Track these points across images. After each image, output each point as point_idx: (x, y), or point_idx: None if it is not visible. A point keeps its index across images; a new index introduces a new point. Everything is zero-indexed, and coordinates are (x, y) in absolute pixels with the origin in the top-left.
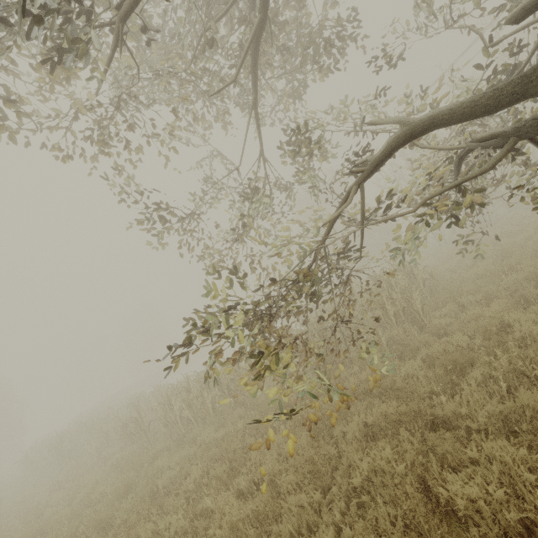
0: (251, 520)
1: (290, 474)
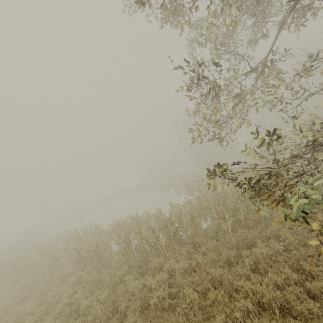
0: None
1: (317, 303)
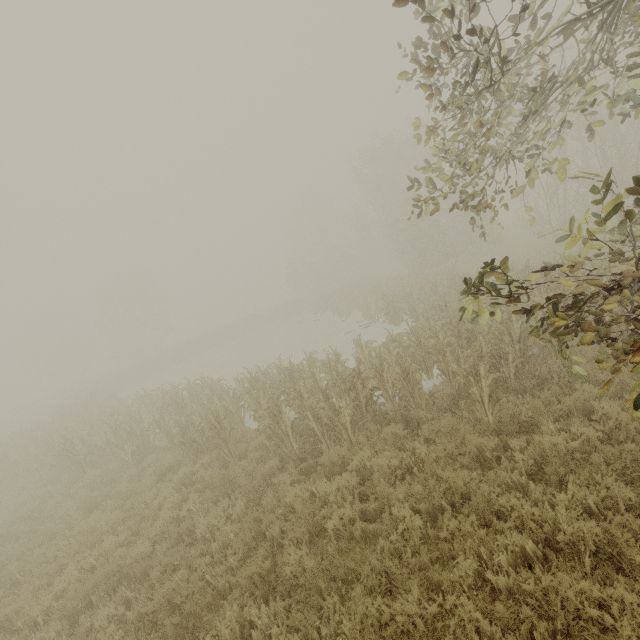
0: (633, 618)
1: None
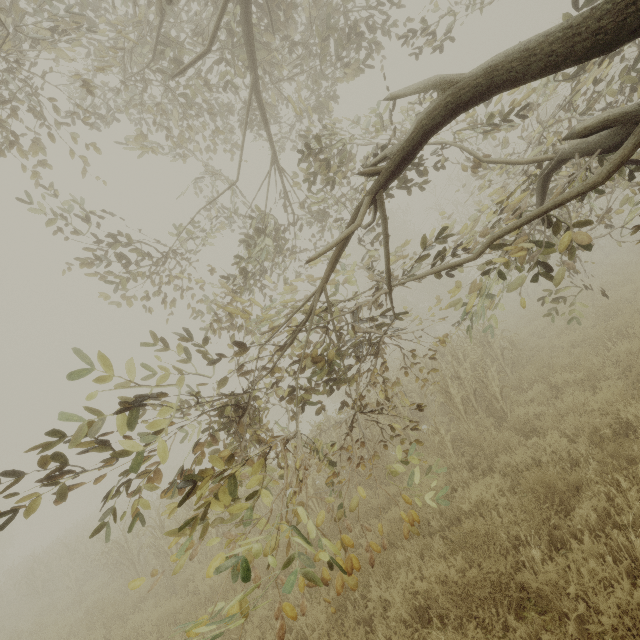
0: None
1: None
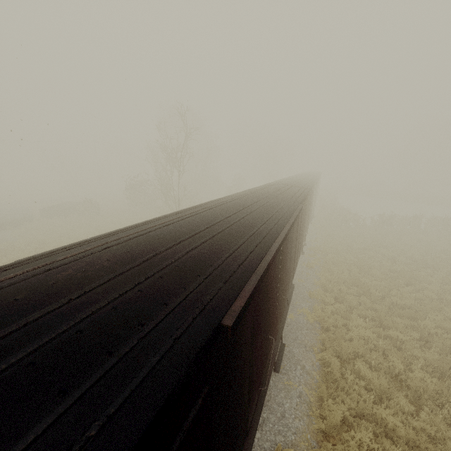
0: None
1: None
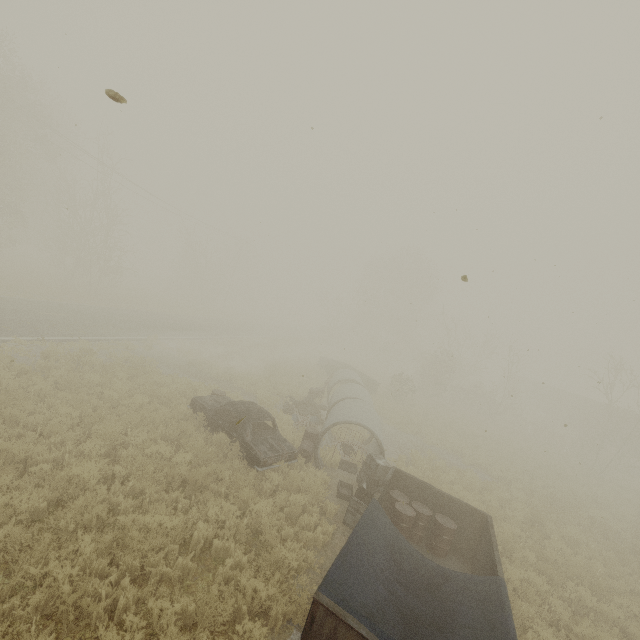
0: None
1: None
